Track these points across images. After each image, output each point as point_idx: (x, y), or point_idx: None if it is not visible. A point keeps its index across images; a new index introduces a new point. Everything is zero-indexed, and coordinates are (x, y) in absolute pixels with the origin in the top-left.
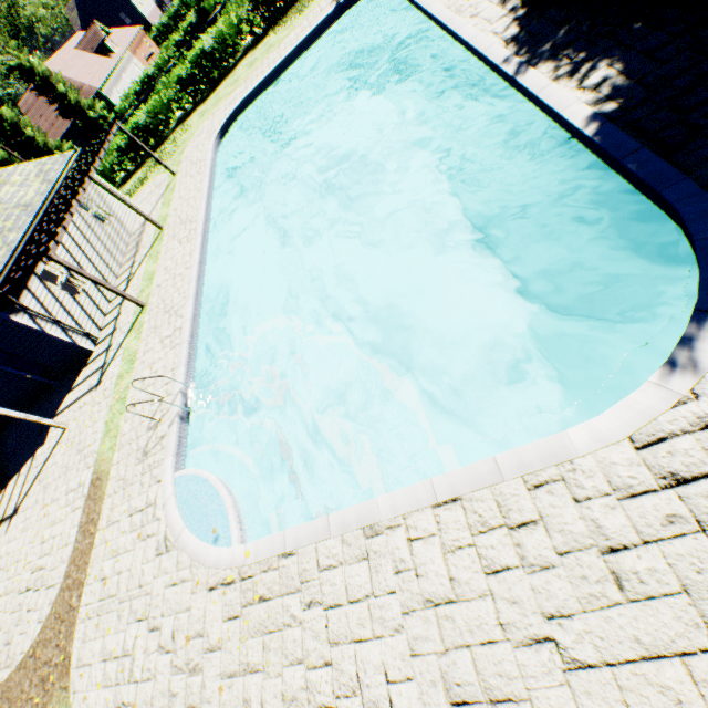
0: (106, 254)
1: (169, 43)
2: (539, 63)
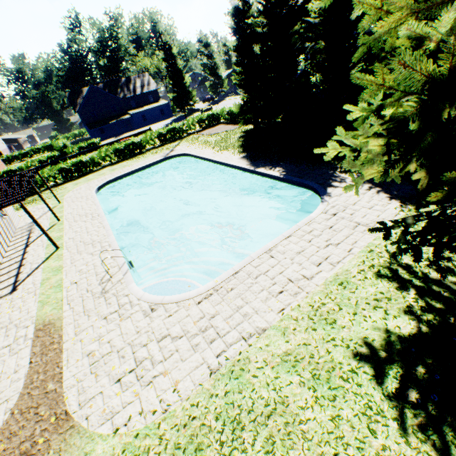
0: (3, 232)
1: (35, 159)
2: (260, 168)
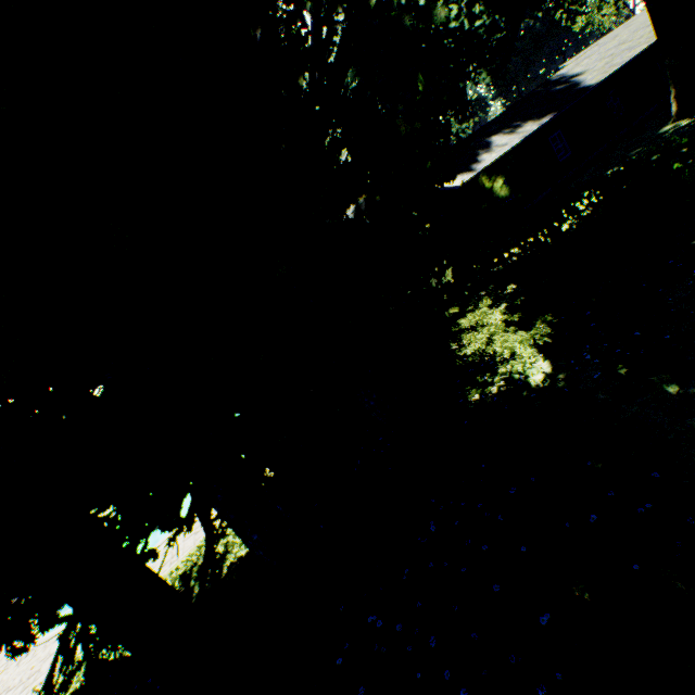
0: None
1: None
2: None
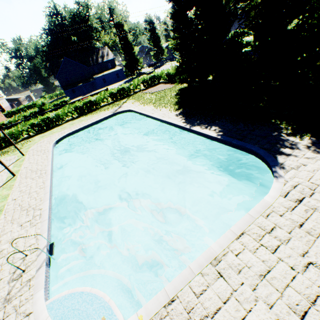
0: None
1: (21, 115)
2: (195, 126)
